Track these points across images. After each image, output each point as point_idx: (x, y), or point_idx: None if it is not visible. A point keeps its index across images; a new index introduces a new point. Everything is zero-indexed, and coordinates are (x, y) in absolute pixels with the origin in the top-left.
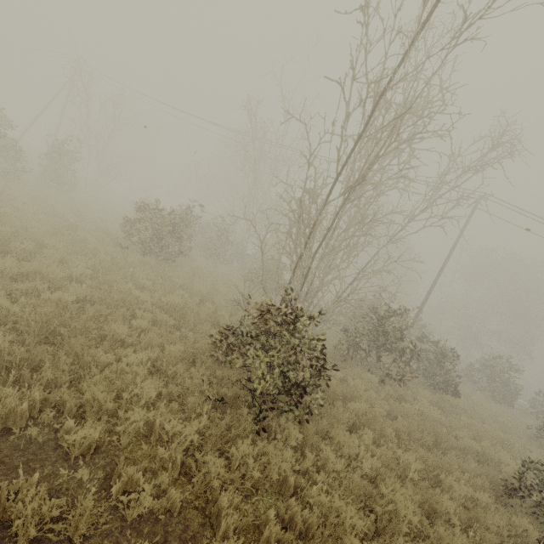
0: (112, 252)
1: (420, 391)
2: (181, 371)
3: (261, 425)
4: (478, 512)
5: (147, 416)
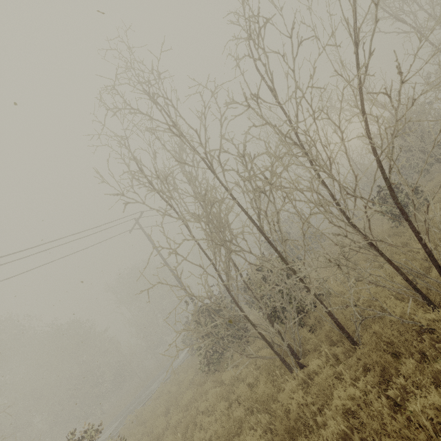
0: None
1: None
2: None
3: None
4: None
5: None
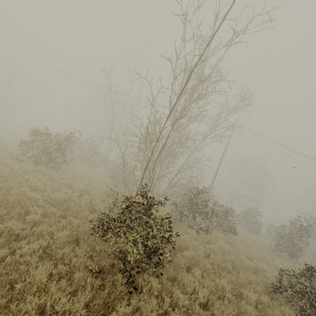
0: (10, 164)
1: (217, 234)
2: (68, 252)
3: (132, 285)
4: (265, 310)
5: (38, 303)
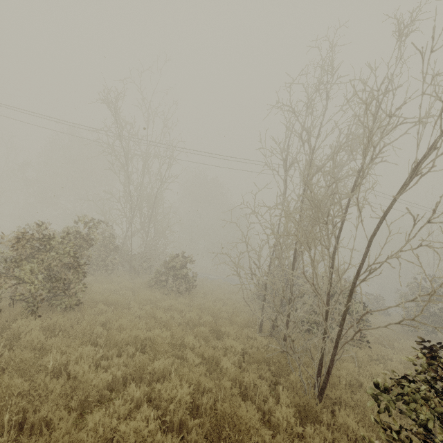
0: None
1: None
2: None
3: None
4: None
5: None
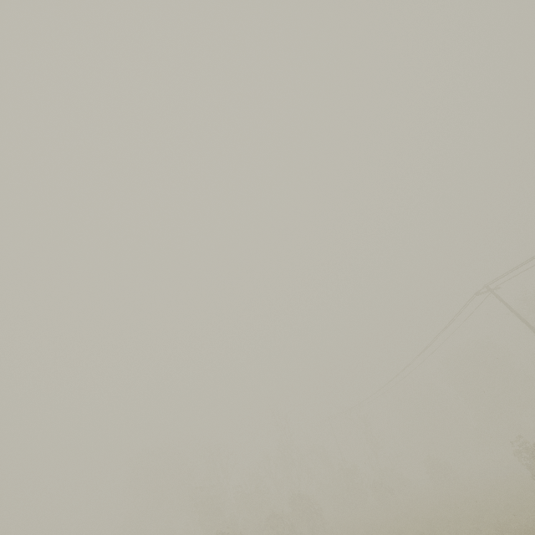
0: None
1: None
2: None
3: None
4: None
5: None
